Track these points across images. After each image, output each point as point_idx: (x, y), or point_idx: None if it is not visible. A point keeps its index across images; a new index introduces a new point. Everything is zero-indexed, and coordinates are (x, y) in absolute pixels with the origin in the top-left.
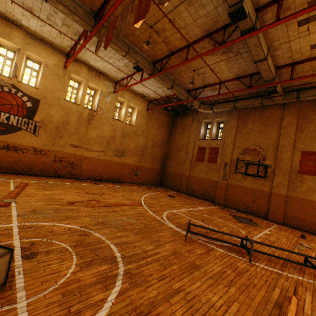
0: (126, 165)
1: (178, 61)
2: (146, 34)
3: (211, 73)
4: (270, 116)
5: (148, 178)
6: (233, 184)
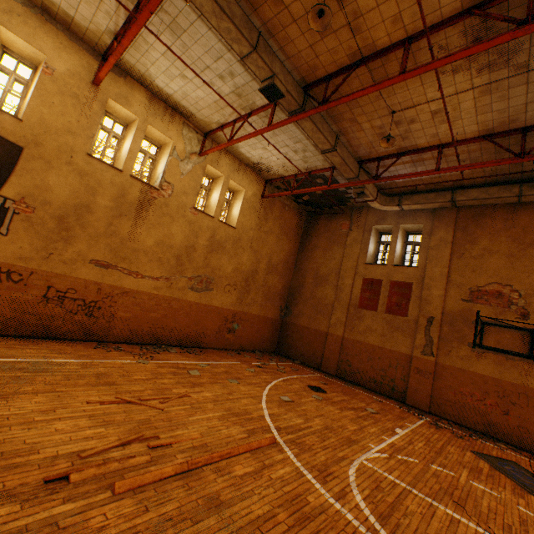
0: (213, 309)
1: (363, 87)
2: (309, 0)
3: (428, 122)
4: (531, 225)
5: (255, 339)
6: (451, 365)
